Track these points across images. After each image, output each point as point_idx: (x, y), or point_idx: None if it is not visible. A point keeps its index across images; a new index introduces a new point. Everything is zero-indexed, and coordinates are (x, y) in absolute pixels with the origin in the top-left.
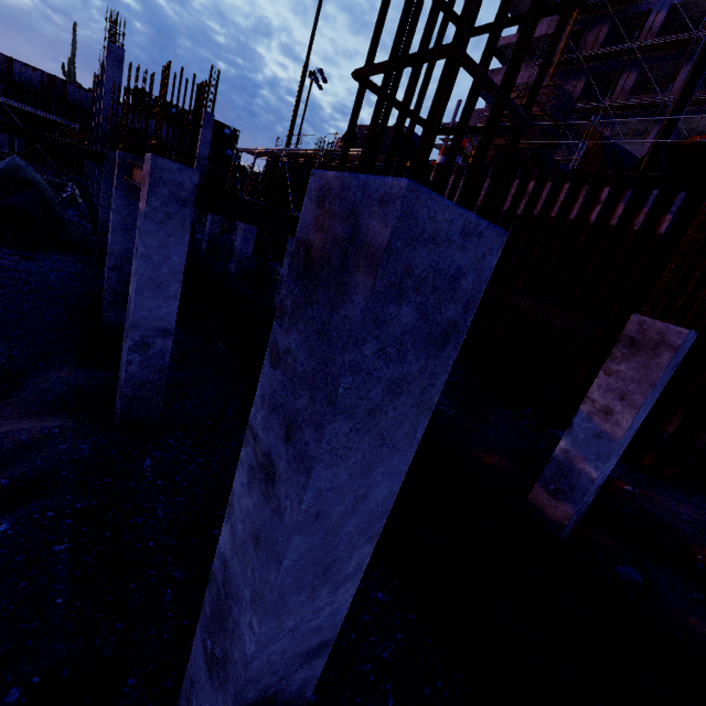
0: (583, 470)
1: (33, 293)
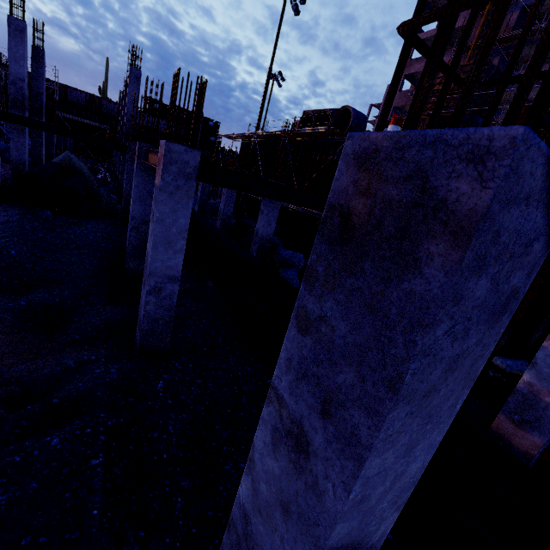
0: (549, 403)
1: (78, 249)
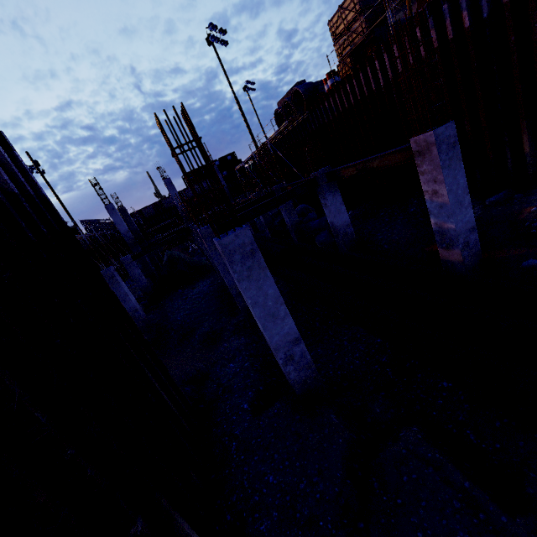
0: (448, 228)
1: (203, 300)
